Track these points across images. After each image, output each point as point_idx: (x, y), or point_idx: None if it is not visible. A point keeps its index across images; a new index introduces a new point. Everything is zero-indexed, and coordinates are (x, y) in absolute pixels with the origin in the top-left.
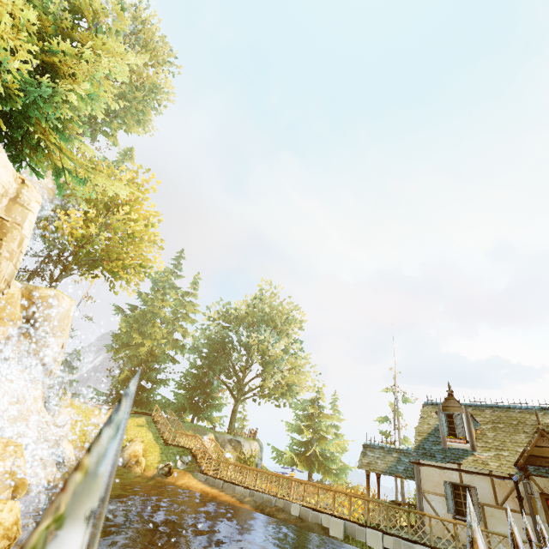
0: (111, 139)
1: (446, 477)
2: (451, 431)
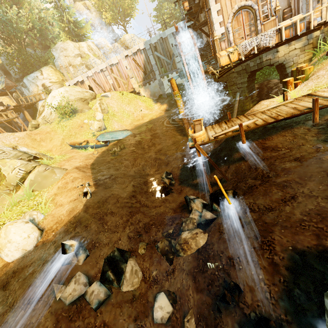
0: None
1: None
2: None
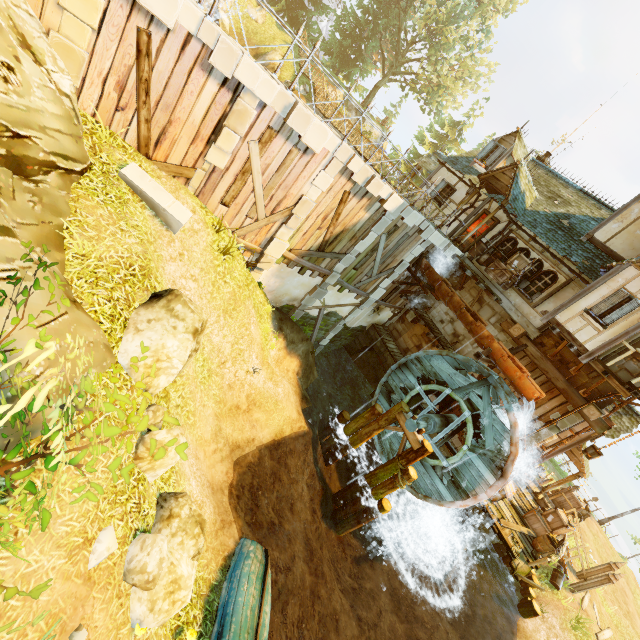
0: None
1: (449, 180)
2: (486, 158)
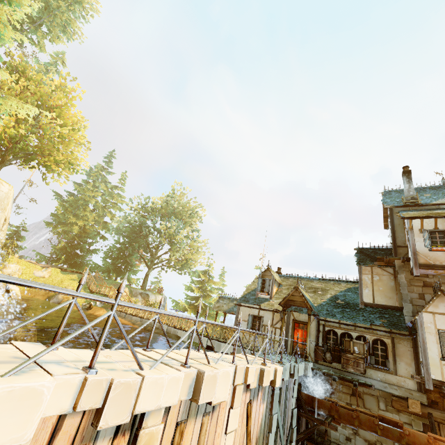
0: (38, 47)
1: (252, 312)
2: (262, 288)
